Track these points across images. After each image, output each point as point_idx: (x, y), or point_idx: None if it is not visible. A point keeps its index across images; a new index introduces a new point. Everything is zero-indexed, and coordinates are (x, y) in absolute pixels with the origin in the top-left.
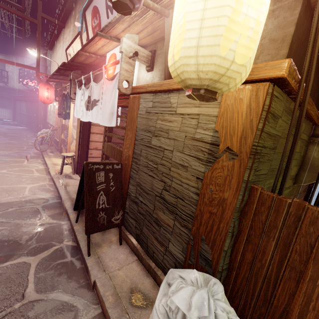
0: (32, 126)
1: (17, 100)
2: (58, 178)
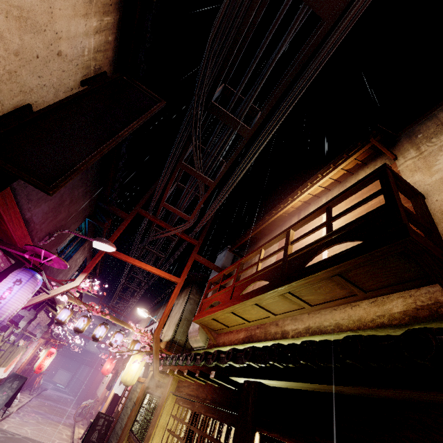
0: (80, 396)
1: (83, 364)
2: (77, 440)
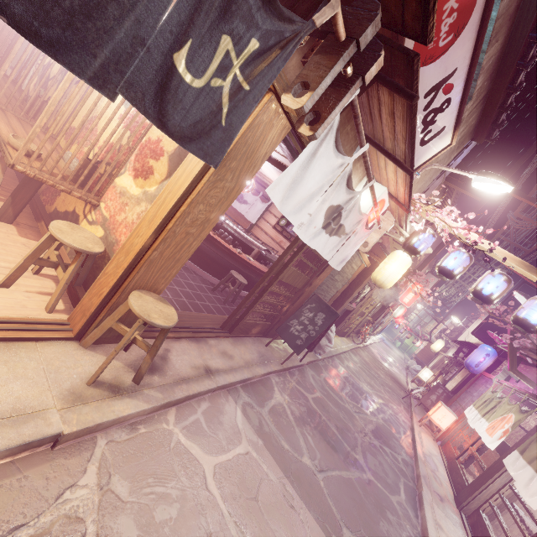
0: None
1: None
2: (171, 388)
